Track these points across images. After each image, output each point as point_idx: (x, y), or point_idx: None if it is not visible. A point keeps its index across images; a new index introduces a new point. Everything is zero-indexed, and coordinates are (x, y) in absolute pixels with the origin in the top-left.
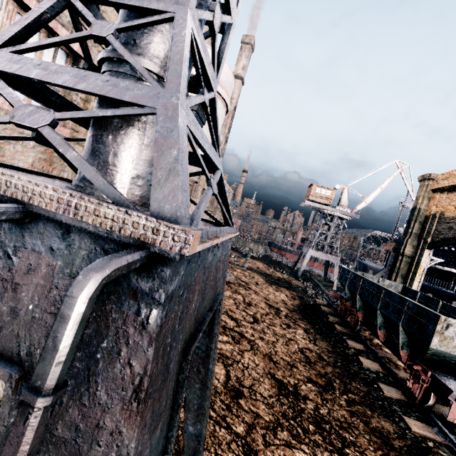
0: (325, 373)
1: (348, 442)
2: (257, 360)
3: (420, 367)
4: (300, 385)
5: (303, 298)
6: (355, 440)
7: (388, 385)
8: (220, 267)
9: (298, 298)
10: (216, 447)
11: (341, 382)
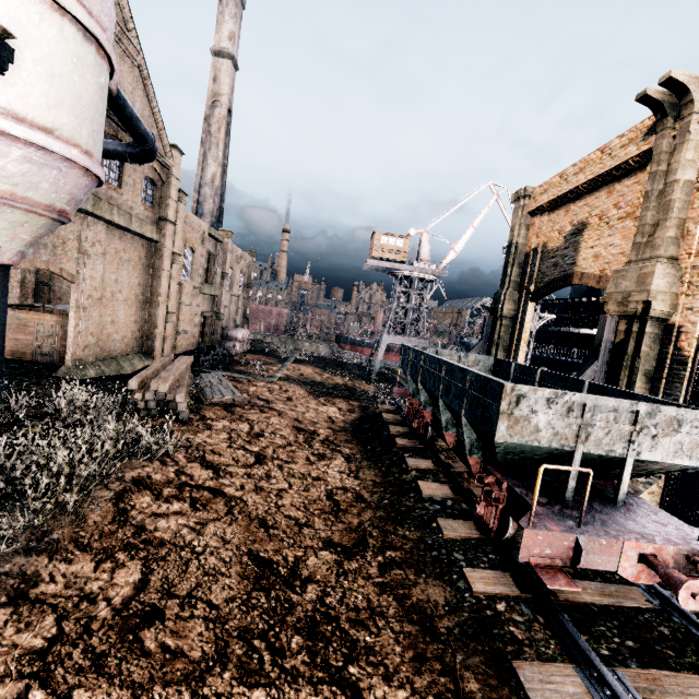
0: (360, 524)
1: (360, 649)
2: (231, 533)
3: (492, 478)
4: (306, 559)
5: (369, 407)
6: (375, 641)
7: (457, 517)
8: None
9: (359, 409)
10: None
11: (381, 533)
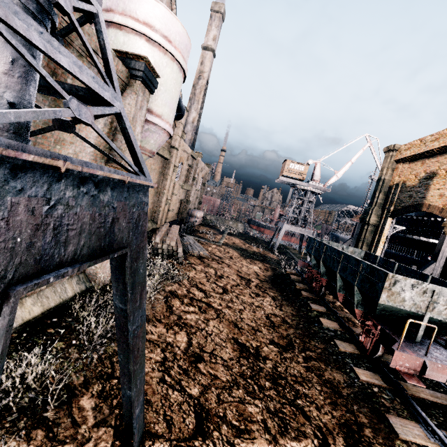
0: (288, 335)
1: (301, 394)
2: (222, 327)
3: (371, 322)
4: (262, 347)
5: (276, 269)
6: (308, 392)
7: (344, 341)
8: (118, 216)
9: (271, 269)
10: (166, 409)
11: (301, 341)
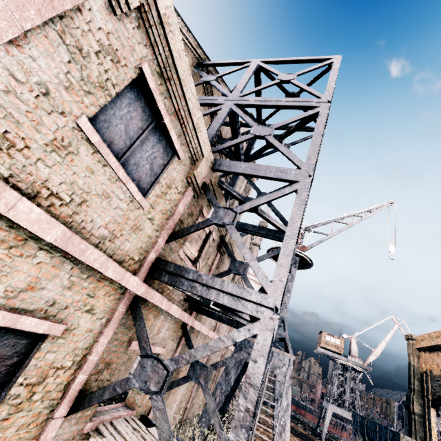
0: None
1: None
2: None
3: None
4: None
5: None
6: None
7: None
8: None
9: None
10: None
11: None
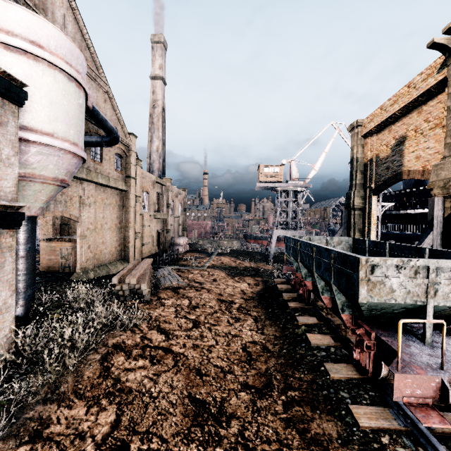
0: (267, 369)
1: None
2: (176, 381)
3: (362, 329)
4: (229, 399)
5: (268, 281)
6: None
7: (339, 361)
8: None
9: (262, 283)
10: None
11: (282, 376)
